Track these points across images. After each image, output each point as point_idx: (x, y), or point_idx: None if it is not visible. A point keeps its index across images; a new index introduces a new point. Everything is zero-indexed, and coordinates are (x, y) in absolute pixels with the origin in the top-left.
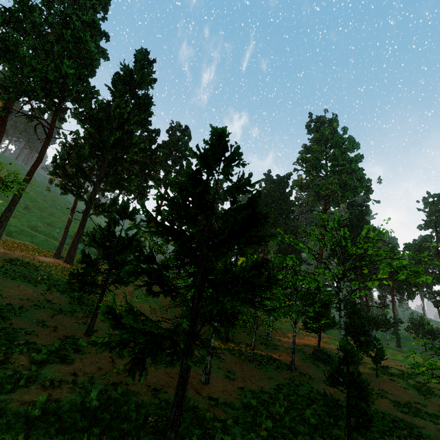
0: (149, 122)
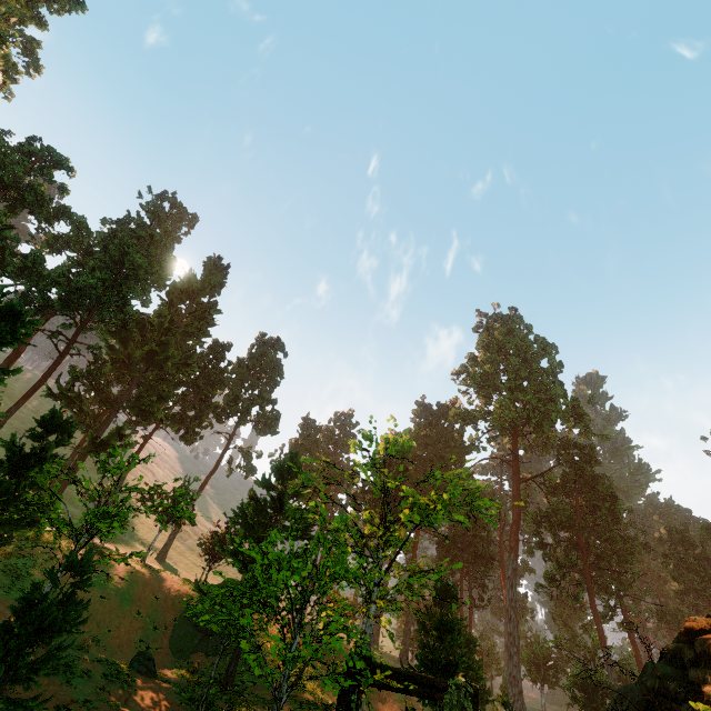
0: (206, 333)
